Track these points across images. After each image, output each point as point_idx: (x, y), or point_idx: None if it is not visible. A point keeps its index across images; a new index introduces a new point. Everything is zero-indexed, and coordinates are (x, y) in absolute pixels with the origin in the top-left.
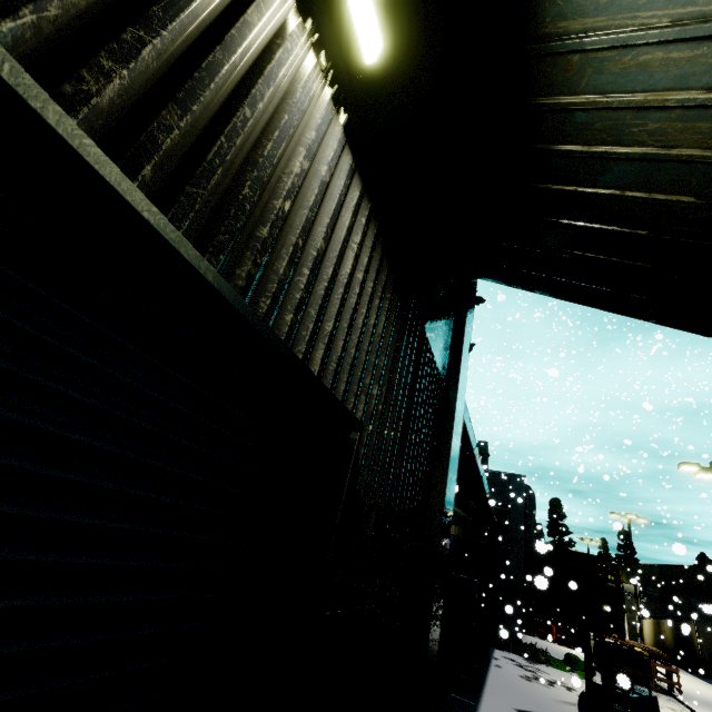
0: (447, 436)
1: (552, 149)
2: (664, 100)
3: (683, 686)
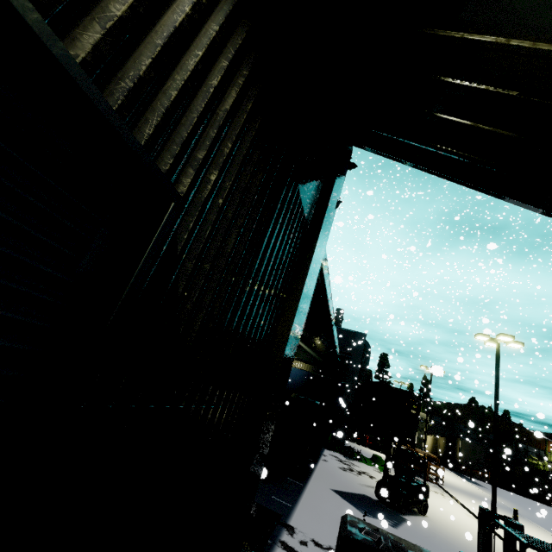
0: (303, 273)
1: None
2: None
3: (445, 478)
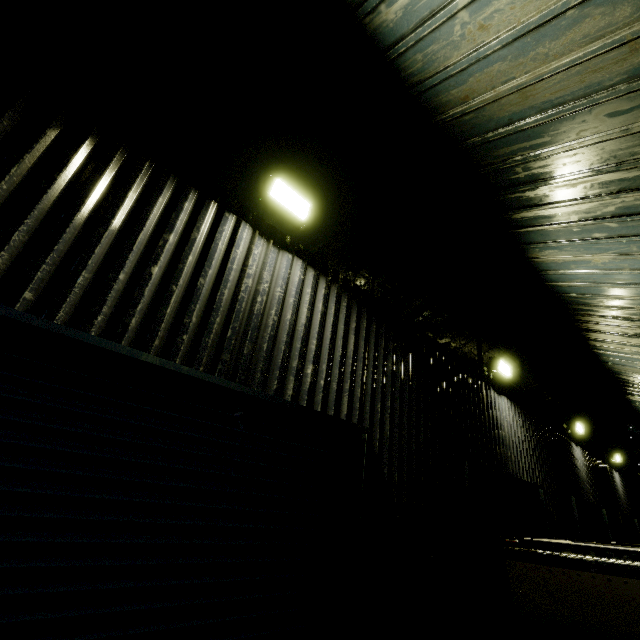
0: None
1: None
2: None
3: None
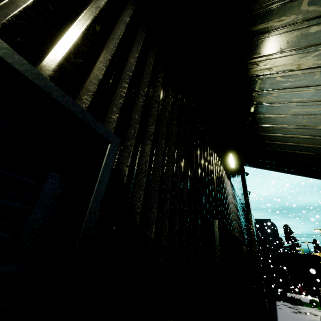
0: (252, 228)
1: (267, 142)
2: (298, 136)
3: None
